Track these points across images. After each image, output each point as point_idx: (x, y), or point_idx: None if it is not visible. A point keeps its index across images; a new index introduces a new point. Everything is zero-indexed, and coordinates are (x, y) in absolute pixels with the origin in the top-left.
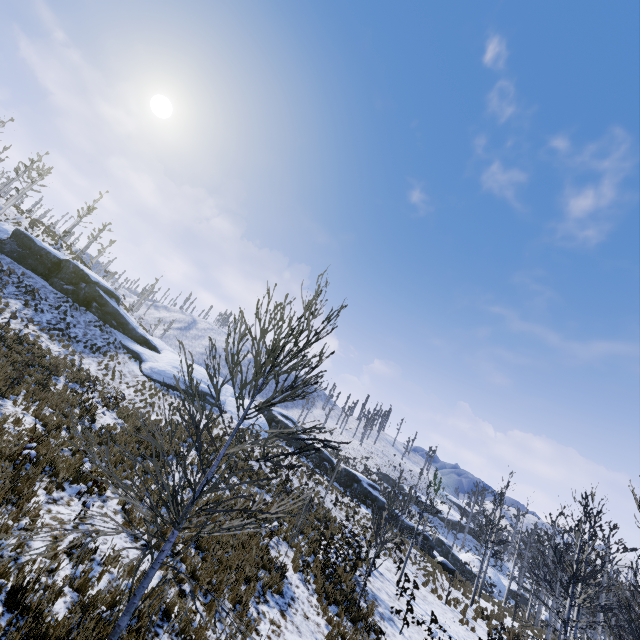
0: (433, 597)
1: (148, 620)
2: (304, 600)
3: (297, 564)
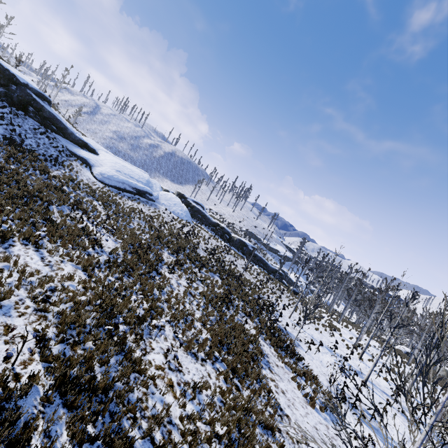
0: (301, 318)
1: (252, 430)
2: (270, 354)
3: (256, 329)
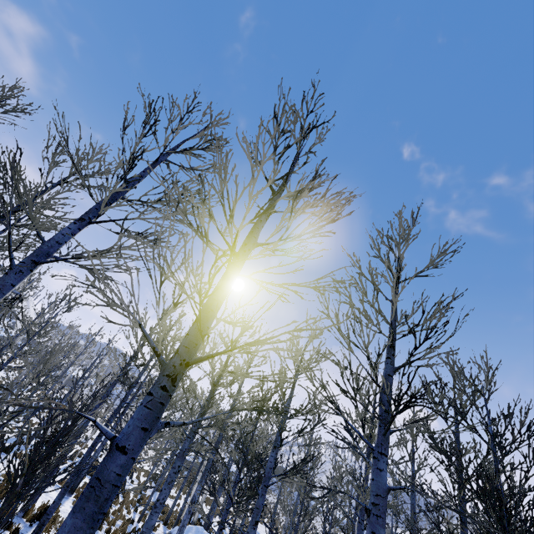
0: None
1: None
2: None
3: None
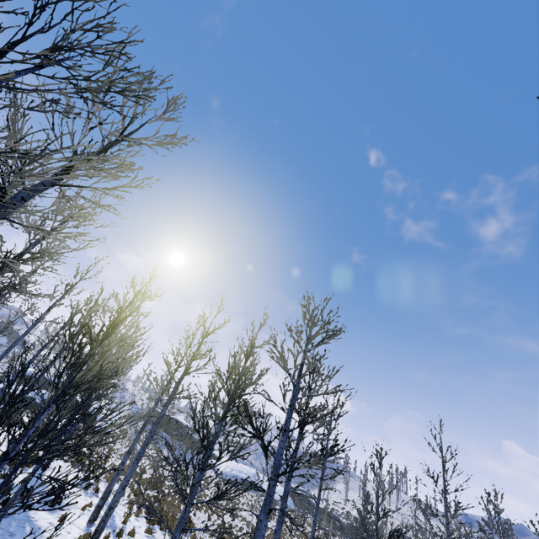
0: None
1: None
2: None
3: None
